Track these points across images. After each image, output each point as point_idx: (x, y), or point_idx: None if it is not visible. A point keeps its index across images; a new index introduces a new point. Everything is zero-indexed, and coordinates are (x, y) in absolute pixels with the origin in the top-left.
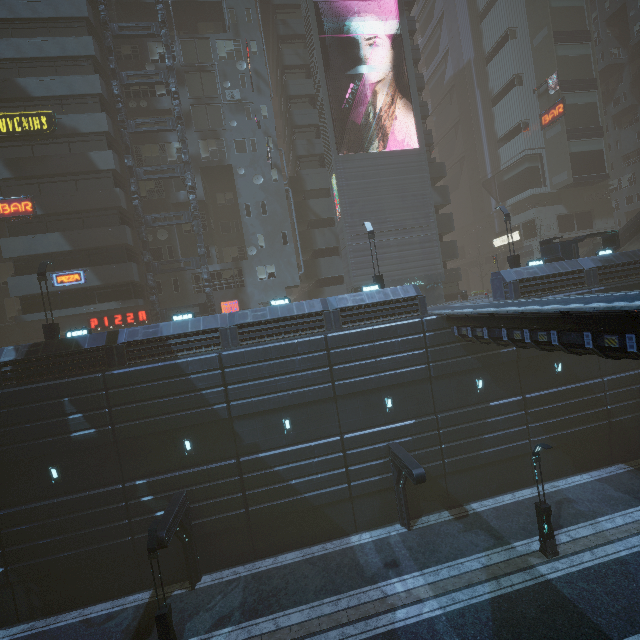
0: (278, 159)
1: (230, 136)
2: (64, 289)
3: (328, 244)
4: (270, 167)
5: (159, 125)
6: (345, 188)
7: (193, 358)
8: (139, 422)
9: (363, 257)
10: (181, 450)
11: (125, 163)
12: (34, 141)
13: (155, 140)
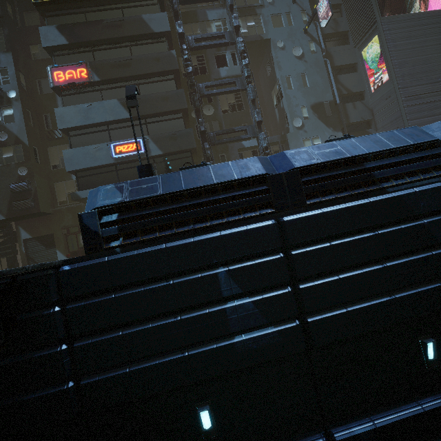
0: (314, 31)
1: (266, 11)
2: (122, 160)
3: (361, 117)
4: (307, 39)
5: (195, 10)
6: (392, 49)
7: (423, 187)
8: (348, 309)
9: (419, 119)
10: (416, 360)
11: (176, 30)
12: (87, 8)
13: (195, 19)
